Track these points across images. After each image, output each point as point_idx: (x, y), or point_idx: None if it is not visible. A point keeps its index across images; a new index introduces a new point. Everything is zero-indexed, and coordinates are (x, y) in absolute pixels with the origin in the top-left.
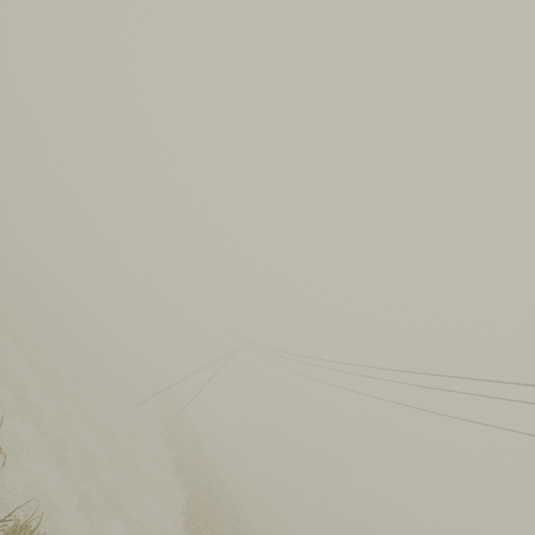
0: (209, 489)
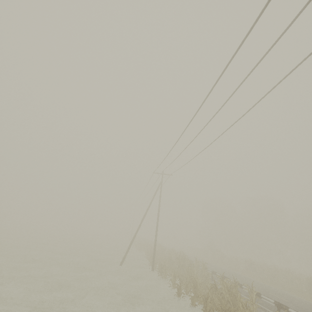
0: (215, 289)
